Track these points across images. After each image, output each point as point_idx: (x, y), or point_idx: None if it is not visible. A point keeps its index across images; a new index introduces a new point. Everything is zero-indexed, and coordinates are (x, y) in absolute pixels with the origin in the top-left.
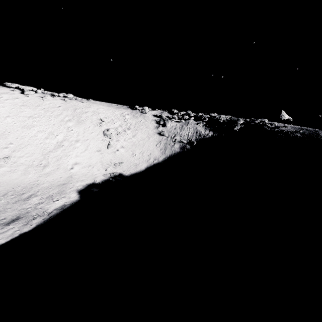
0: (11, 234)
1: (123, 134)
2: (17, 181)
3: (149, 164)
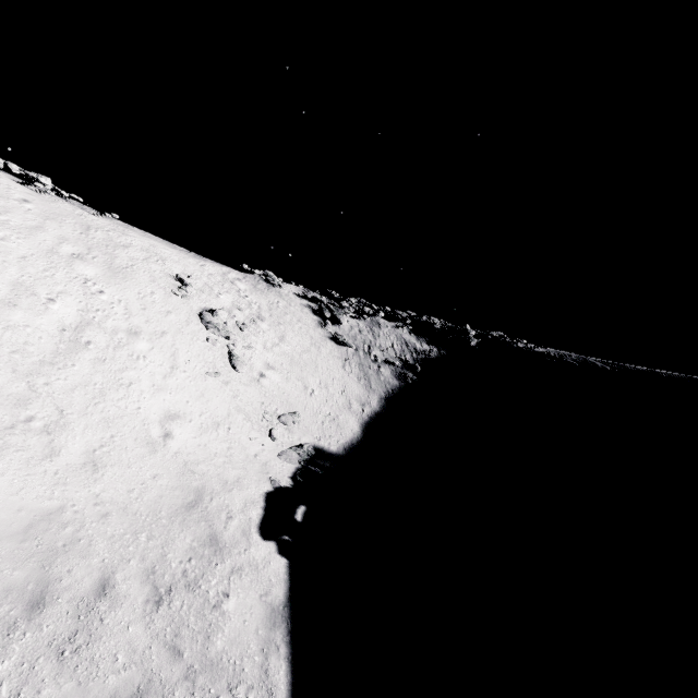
0: None
1: (252, 329)
2: None
3: (359, 416)
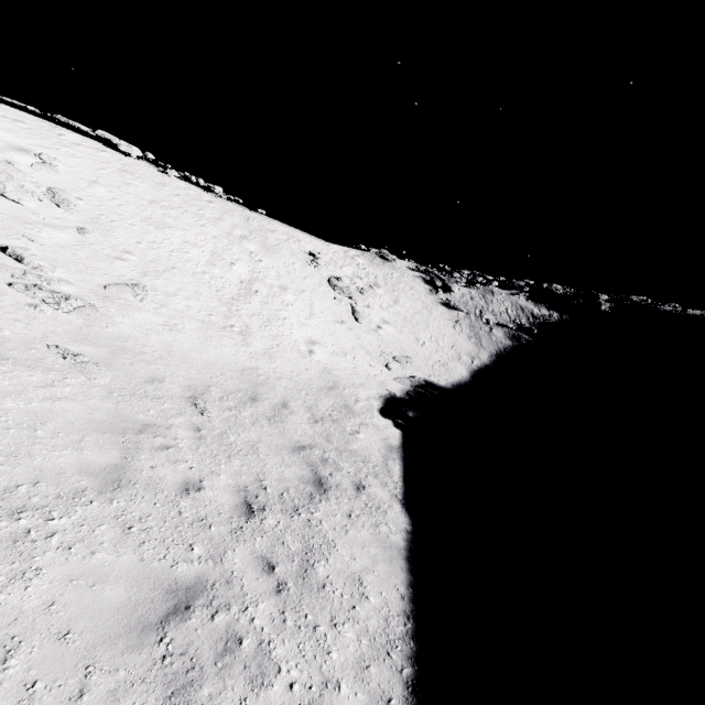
0: (376, 538)
1: (370, 293)
2: (205, 358)
3: (468, 366)
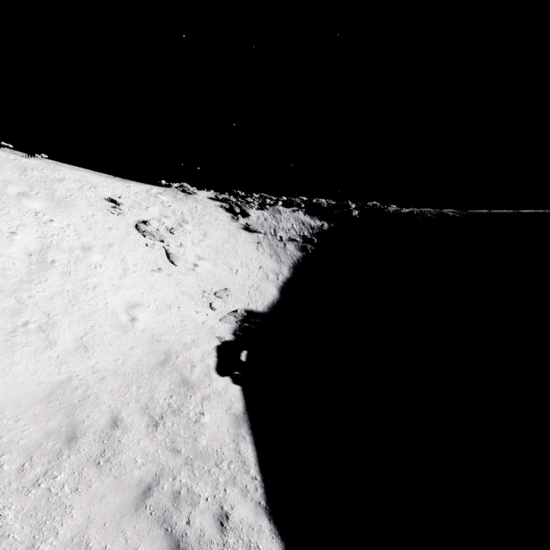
0: None
1: (180, 231)
2: None
3: (275, 283)
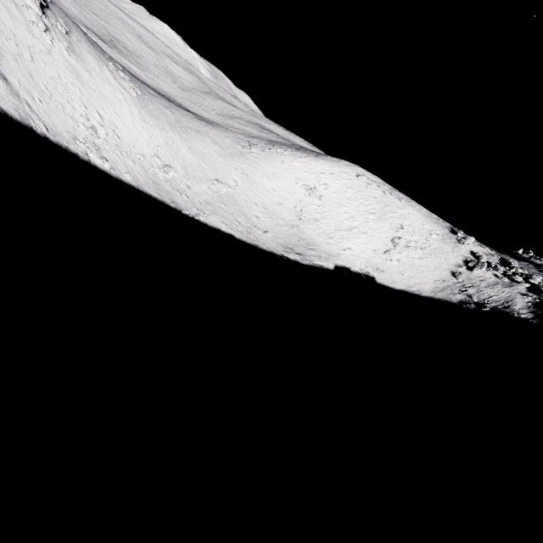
0: (295, 258)
1: (410, 249)
2: (312, 237)
3: (408, 290)
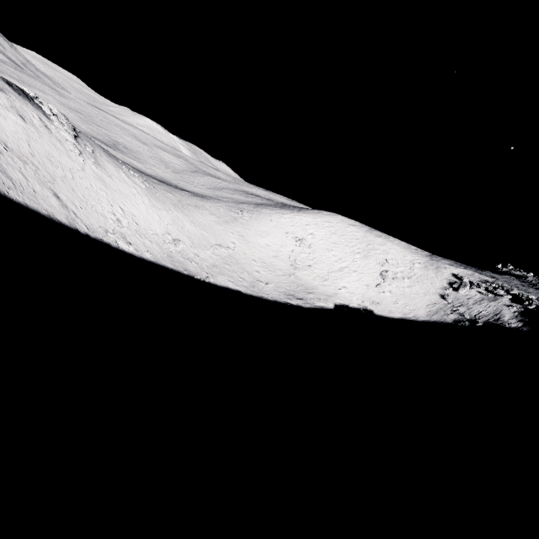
0: (297, 303)
1: (399, 280)
2: (309, 281)
3: (405, 317)
